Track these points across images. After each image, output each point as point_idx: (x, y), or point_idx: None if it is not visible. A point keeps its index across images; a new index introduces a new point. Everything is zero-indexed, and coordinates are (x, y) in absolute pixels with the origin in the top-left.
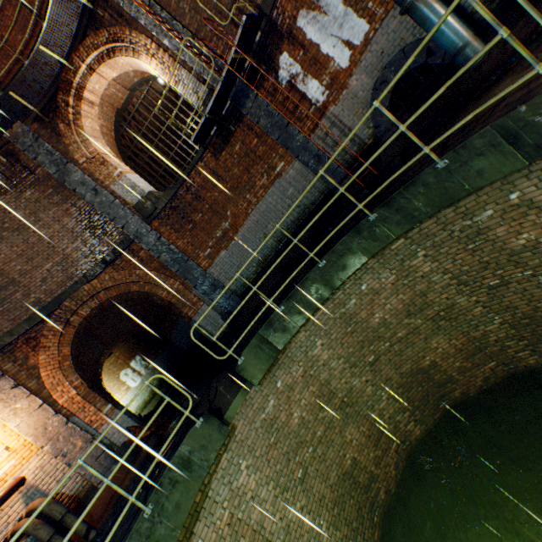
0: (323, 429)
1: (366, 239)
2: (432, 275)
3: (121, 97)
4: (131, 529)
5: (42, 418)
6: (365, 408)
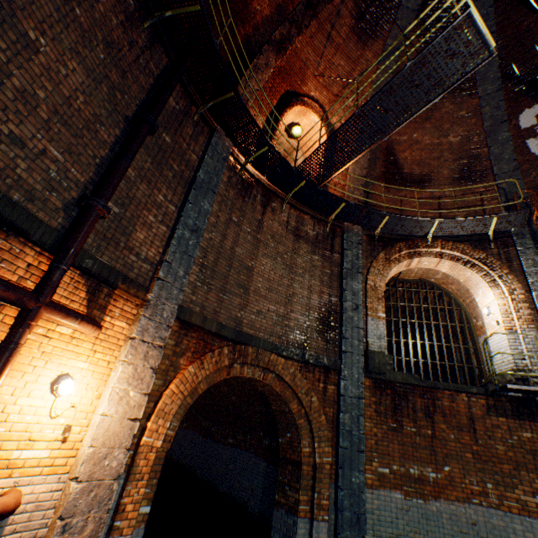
0: None
1: None
2: None
3: (410, 275)
4: None
5: (119, 437)
6: None
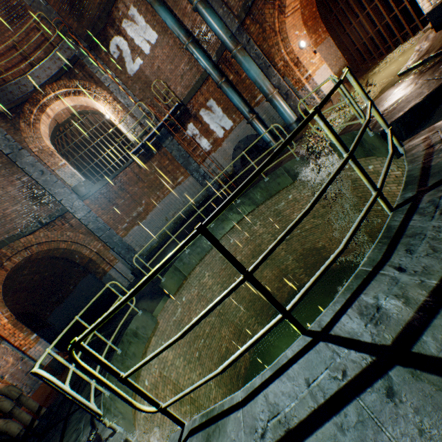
0: (210, 328)
1: (235, 213)
2: (263, 234)
3: (64, 117)
4: (112, 358)
5: None
6: (232, 316)
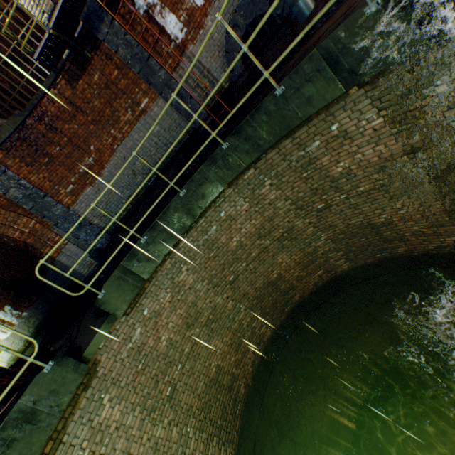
0: (192, 347)
1: (221, 168)
2: (277, 202)
3: None
4: None
5: None
6: (228, 322)
